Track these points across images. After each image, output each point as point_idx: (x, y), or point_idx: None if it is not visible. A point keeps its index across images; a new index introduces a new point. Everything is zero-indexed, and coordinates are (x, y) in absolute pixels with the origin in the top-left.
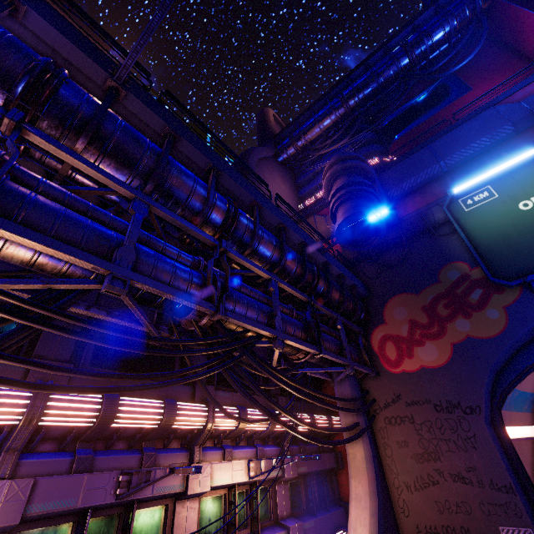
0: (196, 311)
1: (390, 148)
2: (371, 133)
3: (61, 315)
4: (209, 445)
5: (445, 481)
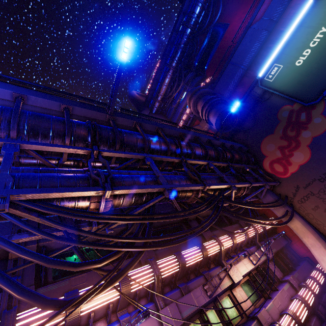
0: (194, 192)
1: (206, 74)
2: (193, 73)
3: (160, 214)
4: (226, 259)
5: None
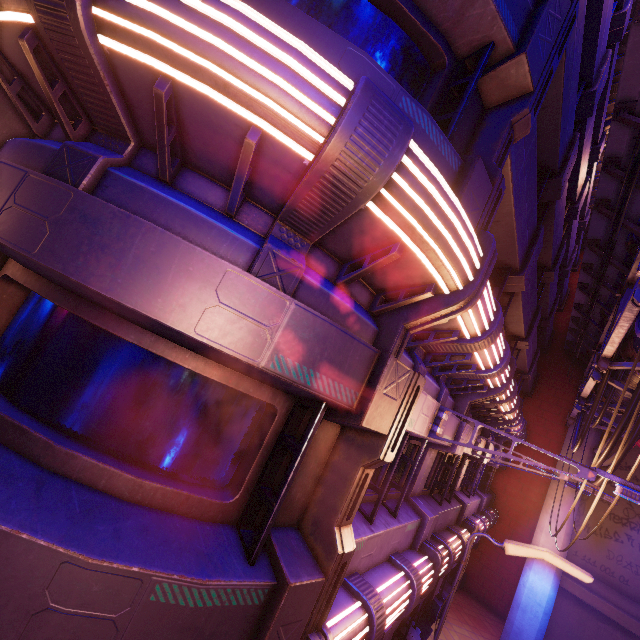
0: None
1: None
2: None
3: None
4: None
5: (631, 546)
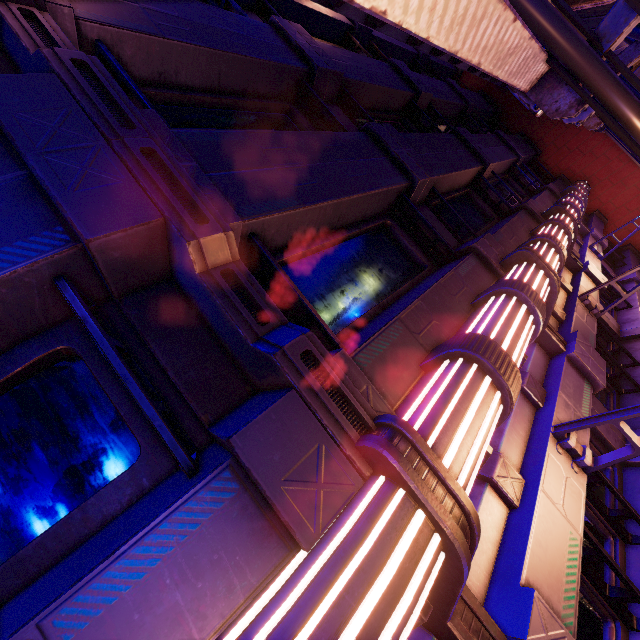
0: None
1: None
2: None
3: None
4: None
5: None
